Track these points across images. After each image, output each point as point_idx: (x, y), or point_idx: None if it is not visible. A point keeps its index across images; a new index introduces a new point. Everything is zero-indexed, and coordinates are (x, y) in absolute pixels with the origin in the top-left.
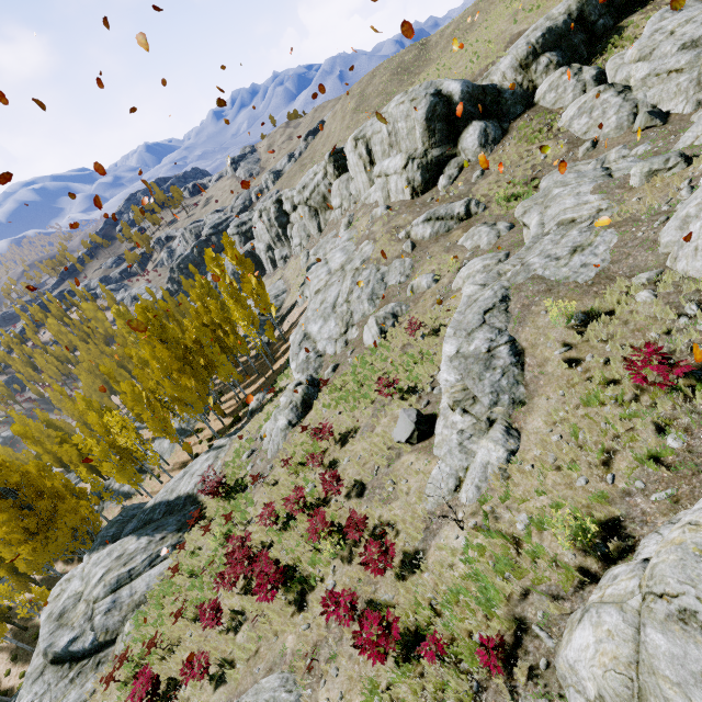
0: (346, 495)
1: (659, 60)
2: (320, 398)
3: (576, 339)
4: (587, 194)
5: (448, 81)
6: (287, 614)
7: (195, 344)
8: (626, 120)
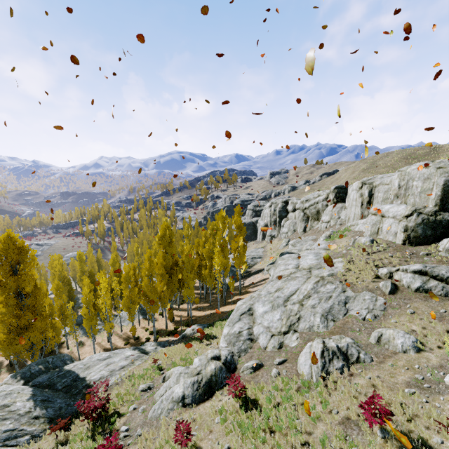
0: None
1: None
2: (225, 393)
3: None
4: None
5: None
6: None
7: (182, 263)
8: None
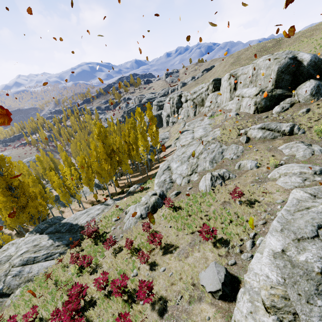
0: (152, 302)
1: None
2: (163, 208)
3: None
4: None
5: (302, 52)
6: None
7: (117, 149)
8: None
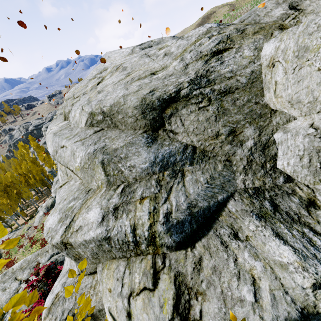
0: None
1: None
2: None
3: None
4: None
5: None
6: None
7: (12, 183)
8: None
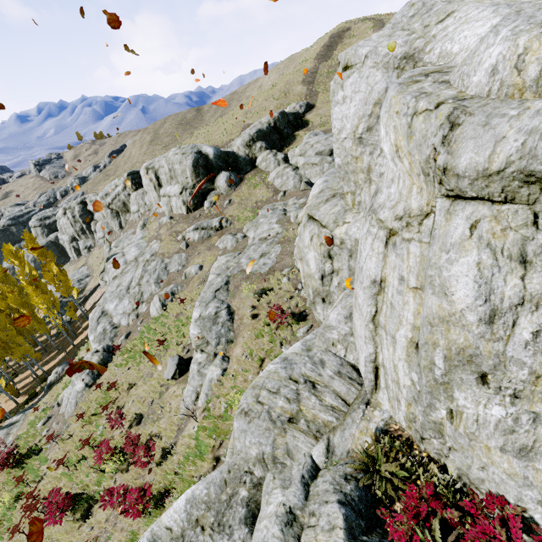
0: (129, 426)
1: (308, 158)
2: (114, 360)
3: (257, 304)
4: (274, 224)
5: (205, 146)
6: (75, 529)
7: None
8: (298, 184)
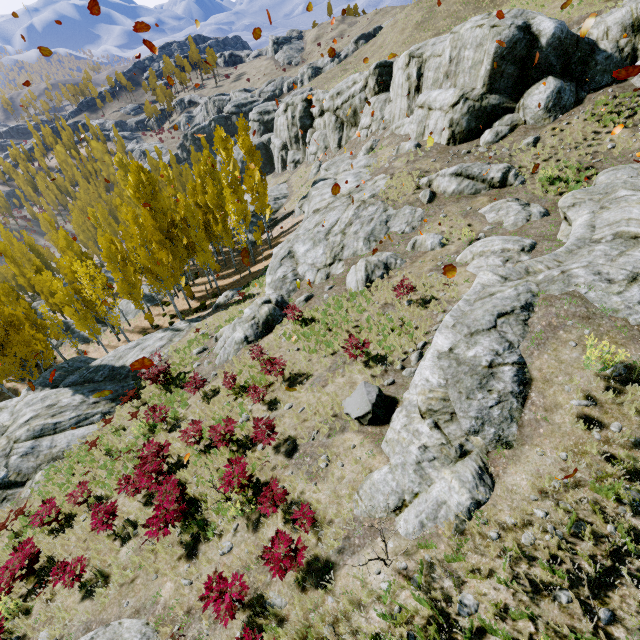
0: (275, 446)
1: None
2: (284, 324)
3: (606, 396)
4: None
5: (542, 16)
6: (175, 555)
7: (182, 222)
8: None
